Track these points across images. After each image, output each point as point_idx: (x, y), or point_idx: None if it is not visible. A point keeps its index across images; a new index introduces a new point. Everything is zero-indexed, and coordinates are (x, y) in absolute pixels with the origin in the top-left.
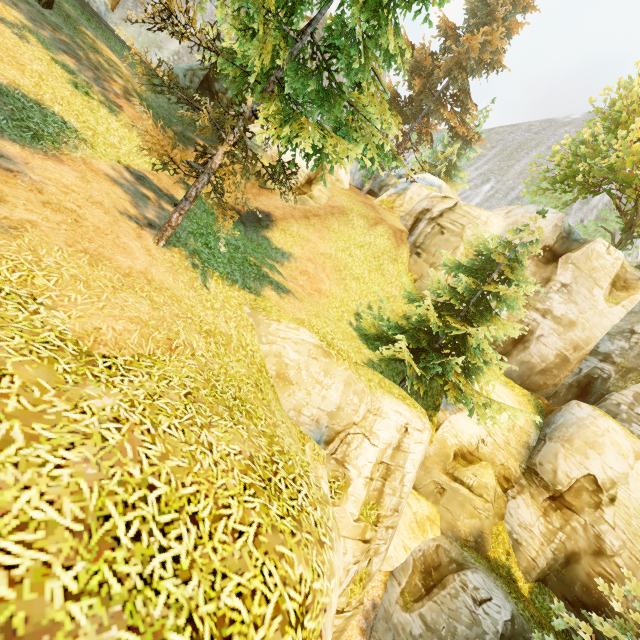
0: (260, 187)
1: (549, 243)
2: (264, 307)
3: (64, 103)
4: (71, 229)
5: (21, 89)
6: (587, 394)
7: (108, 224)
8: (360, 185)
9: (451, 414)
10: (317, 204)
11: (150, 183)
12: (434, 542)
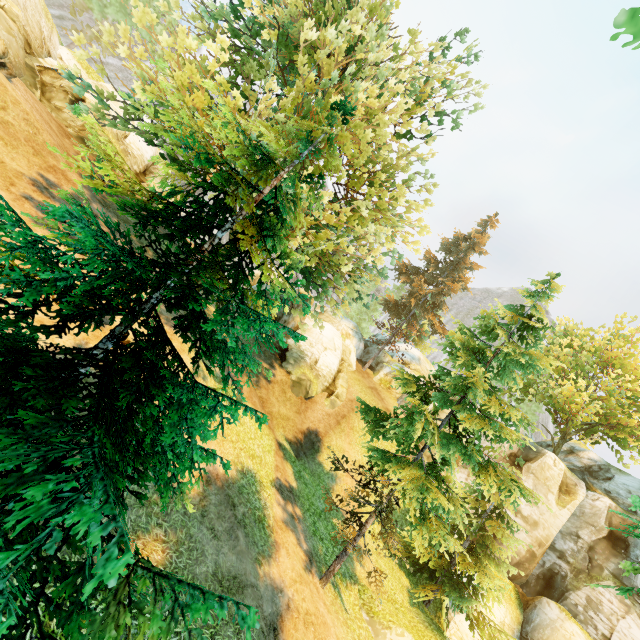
0: (305, 398)
1: (514, 450)
2: (371, 604)
3: (240, 442)
4: (317, 639)
5: (237, 466)
6: (551, 587)
7: (312, 600)
8: (359, 356)
9: (455, 614)
10: (341, 401)
11: (283, 488)
12: None
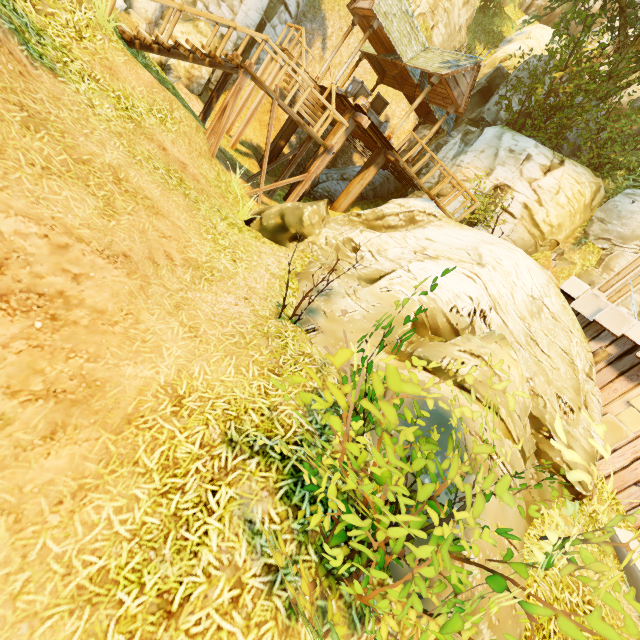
0: None
1: None
2: None
3: None
4: None
5: None
6: None
7: None
8: None
9: (504, 46)
10: None
11: None
12: None
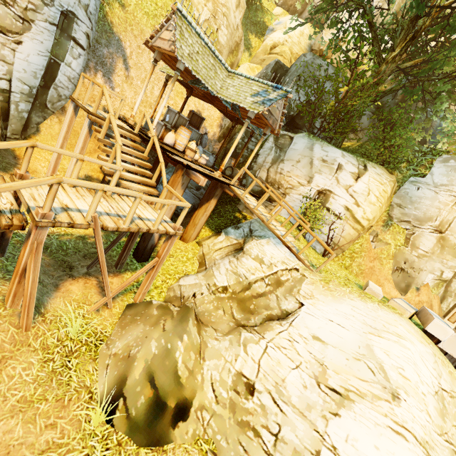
0: None
1: None
2: None
3: None
4: None
5: None
6: None
7: None
8: None
9: (270, 34)
10: None
11: None
12: None
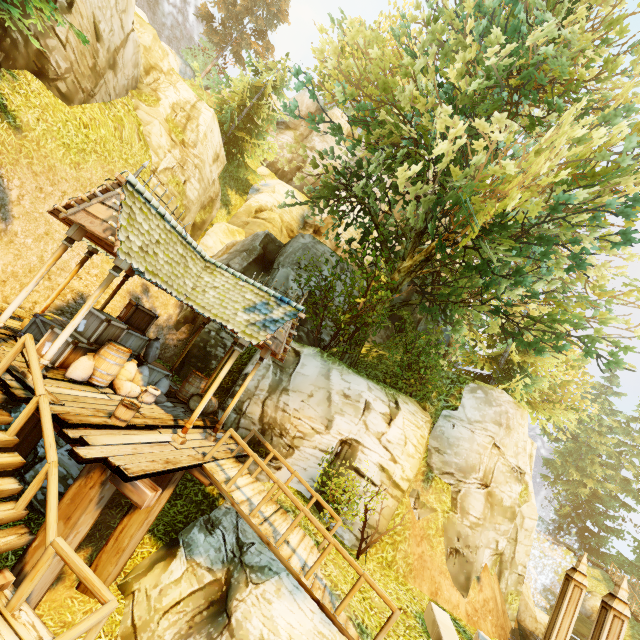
0: None
1: (312, 111)
2: None
3: None
4: None
5: None
6: None
7: None
8: None
9: (255, 195)
10: None
11: None
12: (241, 240)
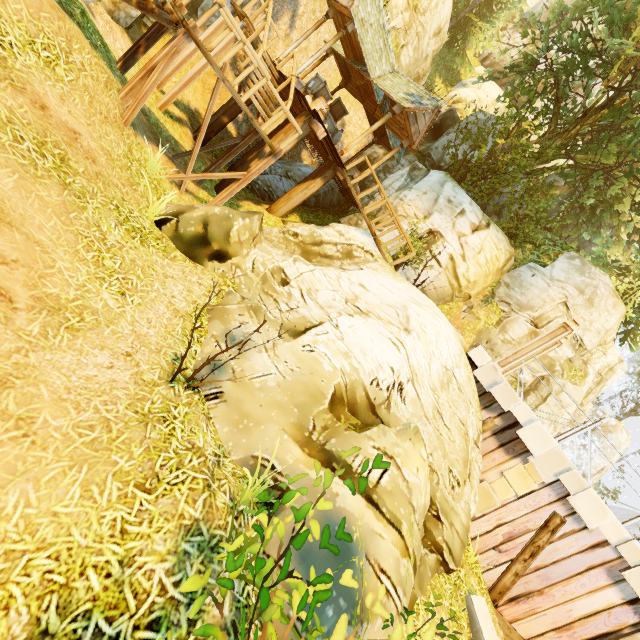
0: None
1: None
2: None
3: None
4: None
5: None
6: None
7: None
8: None
9: (459, 88)
10: None
11: None
12: None
